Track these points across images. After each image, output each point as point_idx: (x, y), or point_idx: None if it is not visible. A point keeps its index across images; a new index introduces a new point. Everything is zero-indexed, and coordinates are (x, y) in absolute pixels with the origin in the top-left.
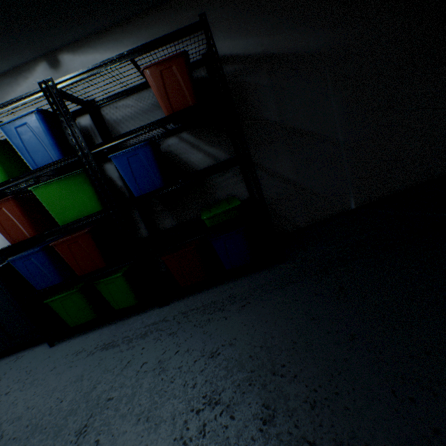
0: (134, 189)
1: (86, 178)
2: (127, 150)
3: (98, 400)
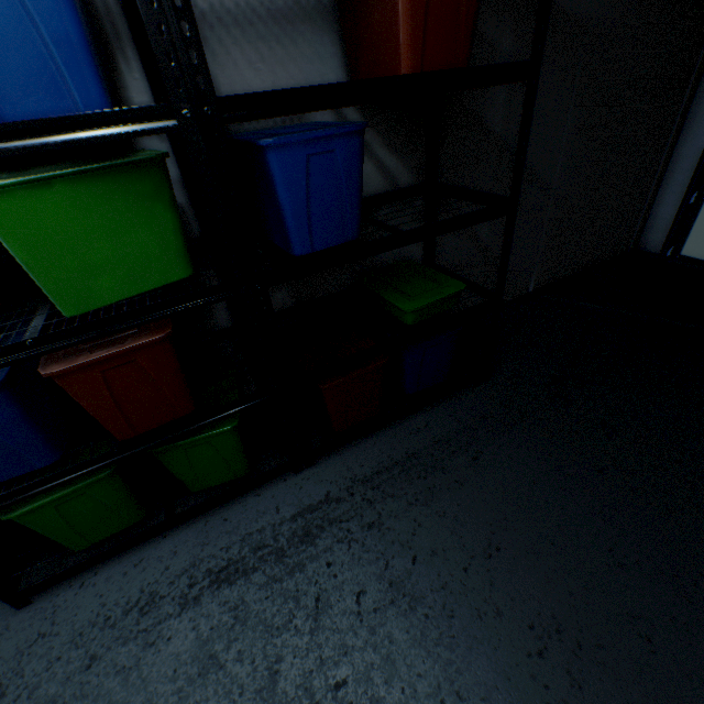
0: (299, 237)
1: (160, 183)
2: (315, 136)
3: (311, 696)
